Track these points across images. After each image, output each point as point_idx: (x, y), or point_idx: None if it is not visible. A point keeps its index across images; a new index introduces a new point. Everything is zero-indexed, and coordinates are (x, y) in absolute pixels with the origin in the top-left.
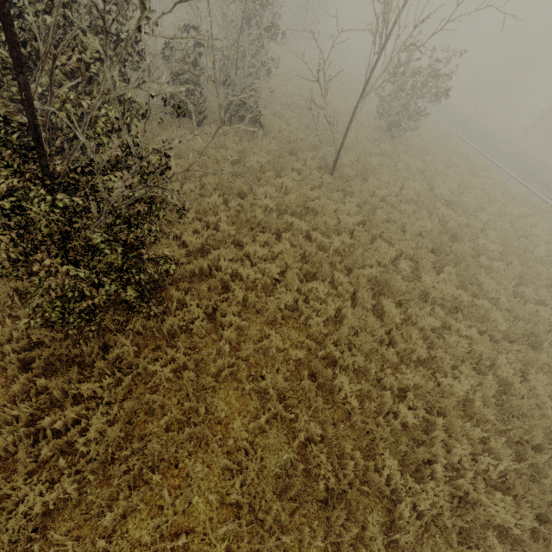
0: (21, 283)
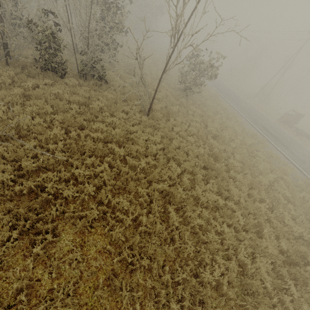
0: None
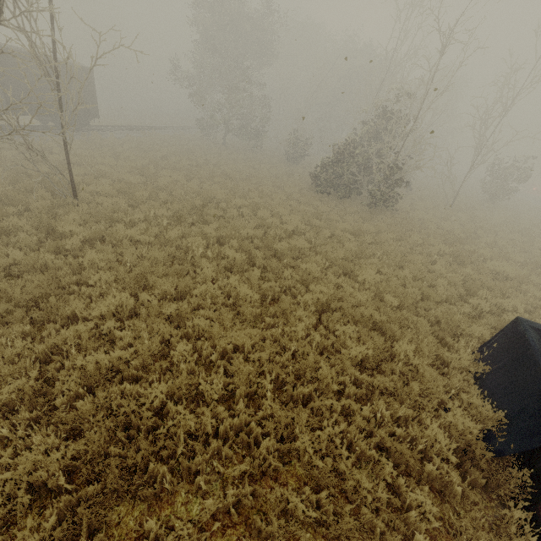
0: (353, 203)
